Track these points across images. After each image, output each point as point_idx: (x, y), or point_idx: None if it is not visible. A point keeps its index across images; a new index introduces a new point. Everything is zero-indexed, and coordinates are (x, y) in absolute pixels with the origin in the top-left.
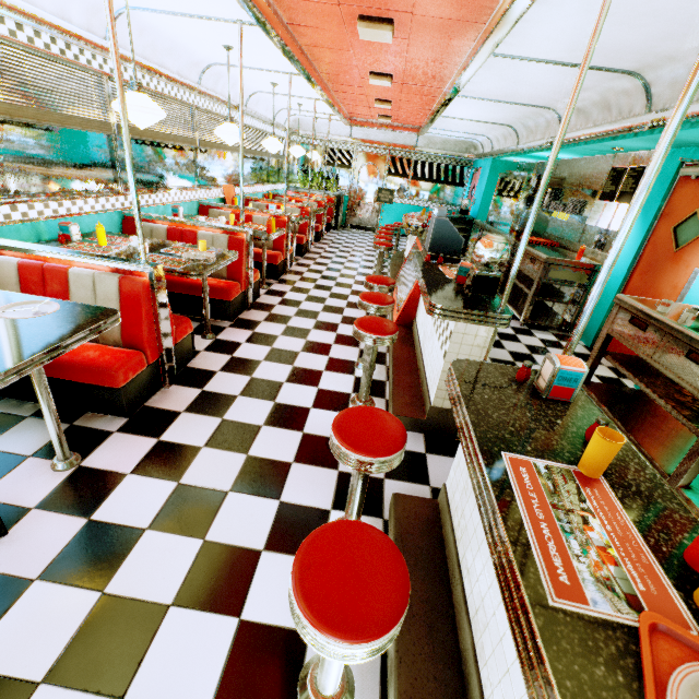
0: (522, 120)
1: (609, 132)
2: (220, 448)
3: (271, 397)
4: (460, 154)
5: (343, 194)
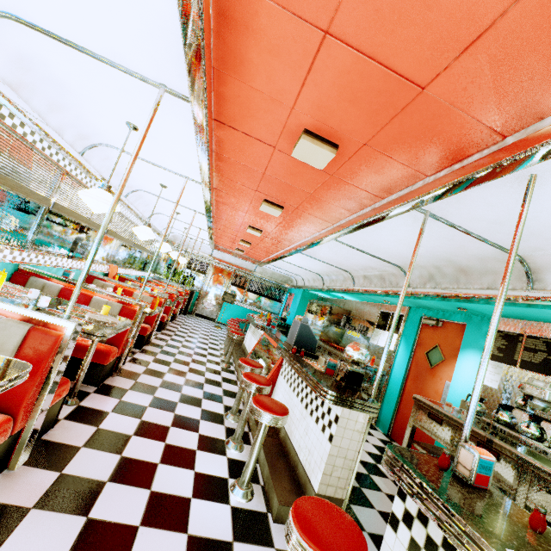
0: (328, 273)
1: (386, 292)
2: None
3: (146, 482)
4: (282, 282)
5: (196, 290)
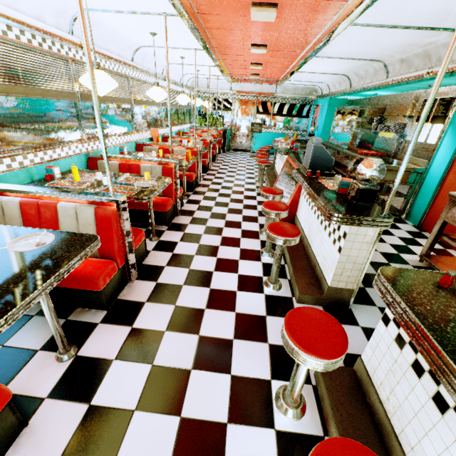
0: (355, 70)
1: (431, 74)
2: (177, 331)
3: (206, 284)
4: (305, 96)
5: (227, 129)
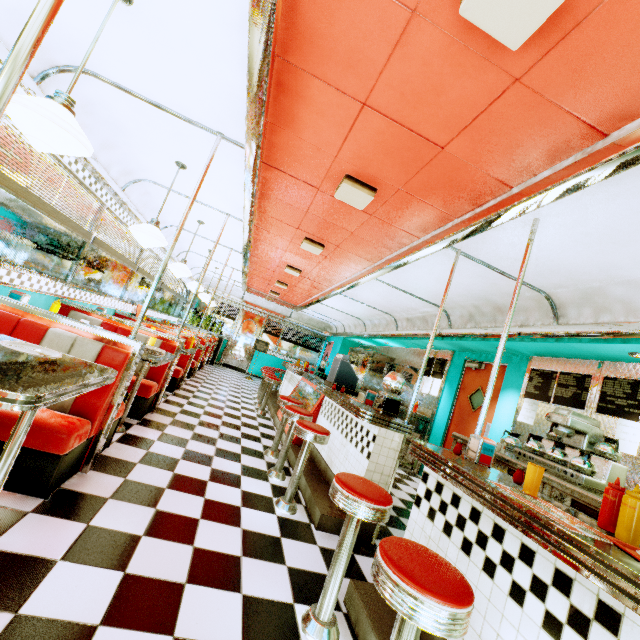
0: (370, 318)
1: (429, 334)
2: (162, 537)
3: (200, 492)
4: (320, 330)
5: (224, 338)
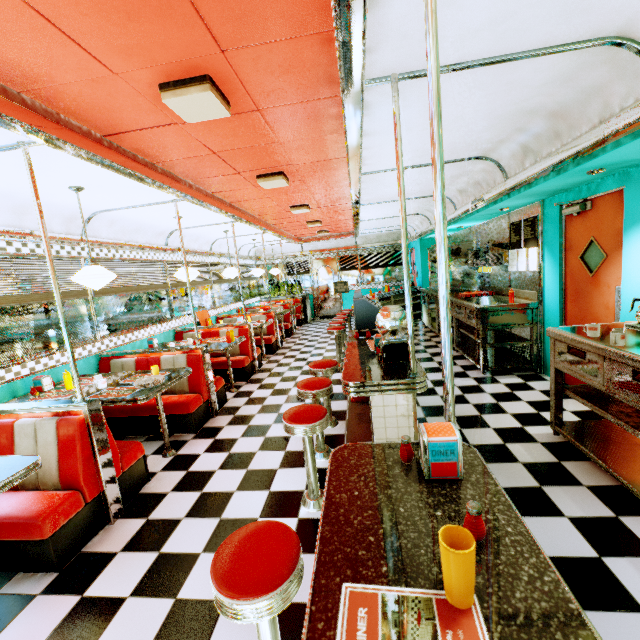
0: (425, 208)
1: (487, 200)
2: (146, 595)
3: (217, 512)
4: (393, 242)
5: (307, 294)
